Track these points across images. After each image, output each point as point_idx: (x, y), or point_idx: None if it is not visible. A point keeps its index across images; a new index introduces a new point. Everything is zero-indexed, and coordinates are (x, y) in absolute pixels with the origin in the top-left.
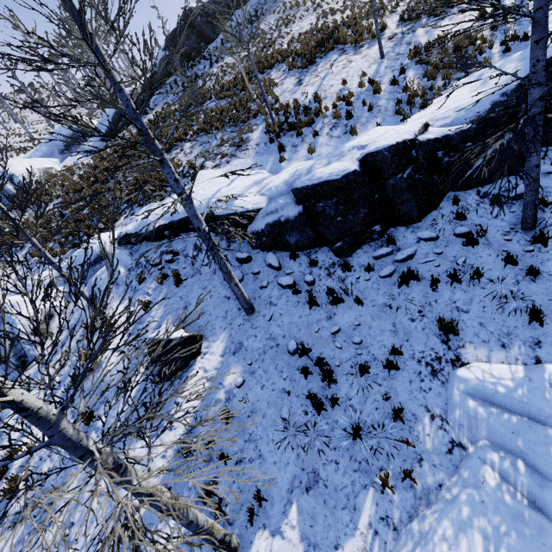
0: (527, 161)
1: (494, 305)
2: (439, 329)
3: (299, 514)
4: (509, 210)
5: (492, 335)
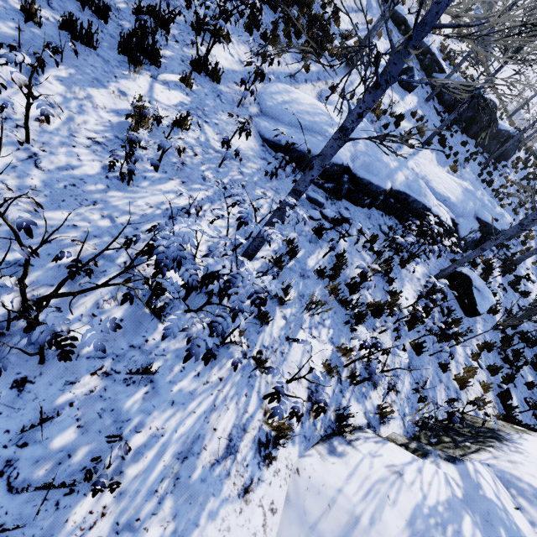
0: (507, 144)
1: (474, 168)
2: (464, 160)
3: (435, 155)
4: (482, 158)
5: (472, 171)
